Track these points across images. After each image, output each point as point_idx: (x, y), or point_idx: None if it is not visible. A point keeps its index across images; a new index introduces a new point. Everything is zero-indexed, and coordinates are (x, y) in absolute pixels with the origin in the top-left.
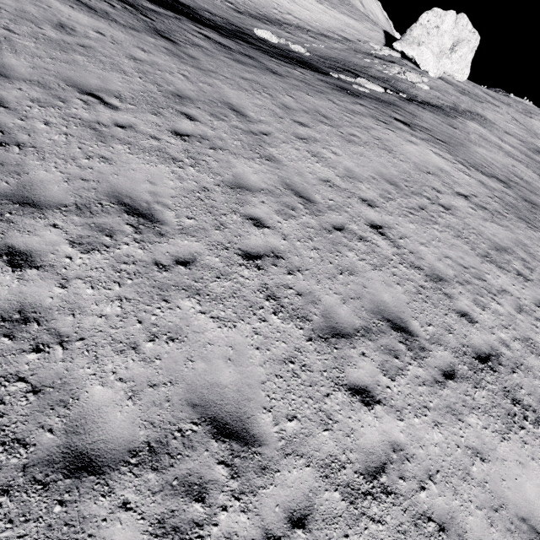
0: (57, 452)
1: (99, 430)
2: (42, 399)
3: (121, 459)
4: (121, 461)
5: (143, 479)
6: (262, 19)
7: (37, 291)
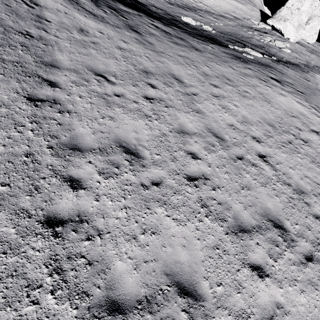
0: (103, 300)
1: (122, 288)
2: (93, 268)
3: (133, 305)
4: (133, 306)
5: (145, 318)
6: (185, 8)
7: (85, 203)
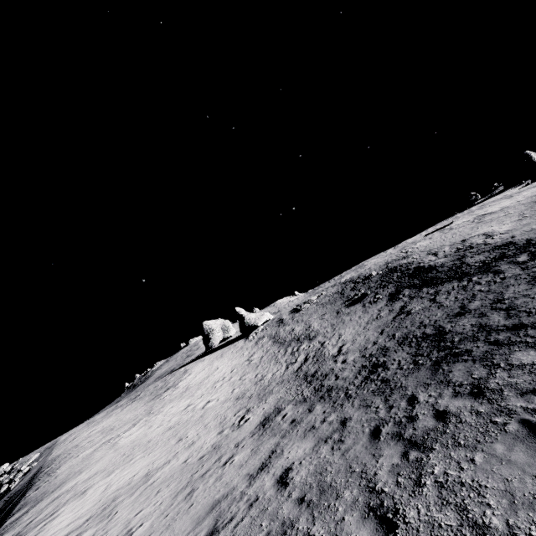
0: None
1: None
2: None
3: None
4: None
5: None
6: (301, 338)
7: None
